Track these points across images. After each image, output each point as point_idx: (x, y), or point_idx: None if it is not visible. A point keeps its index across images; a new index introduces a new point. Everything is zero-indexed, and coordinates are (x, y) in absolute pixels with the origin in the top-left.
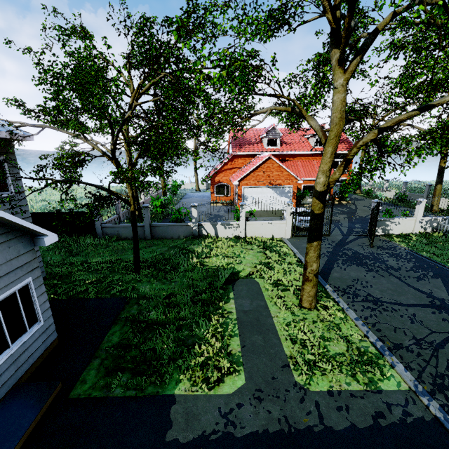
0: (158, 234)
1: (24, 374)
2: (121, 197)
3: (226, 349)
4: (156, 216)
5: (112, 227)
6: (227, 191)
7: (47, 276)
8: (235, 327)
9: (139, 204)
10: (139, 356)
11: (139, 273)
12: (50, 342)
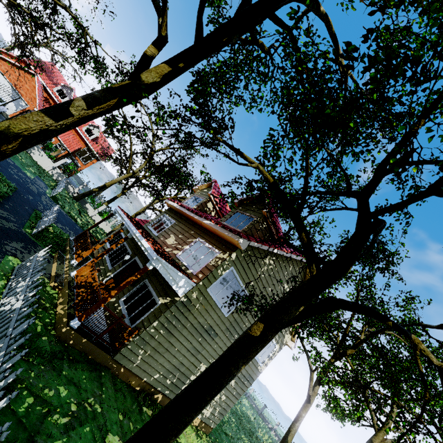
0: None
1: None
2: None
3: None
4: None
5: None
6: None
7: None
8: None
9: None
10: None
11: None
12: None
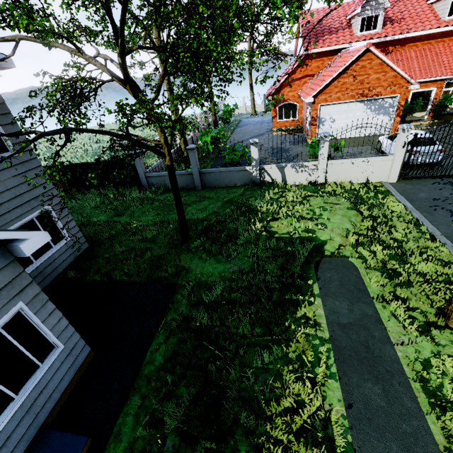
0: (210, 183)
1: (50, 413)
2: (148, 146)
3: (320, 410)
4: (207, 155)
5: (157, 176)
6: (294, 113)
7: (91, 246)
8: (329, 357)
9: (187, 142)
10: (189, 400)
11: (188, 244)
12: (82, 360)
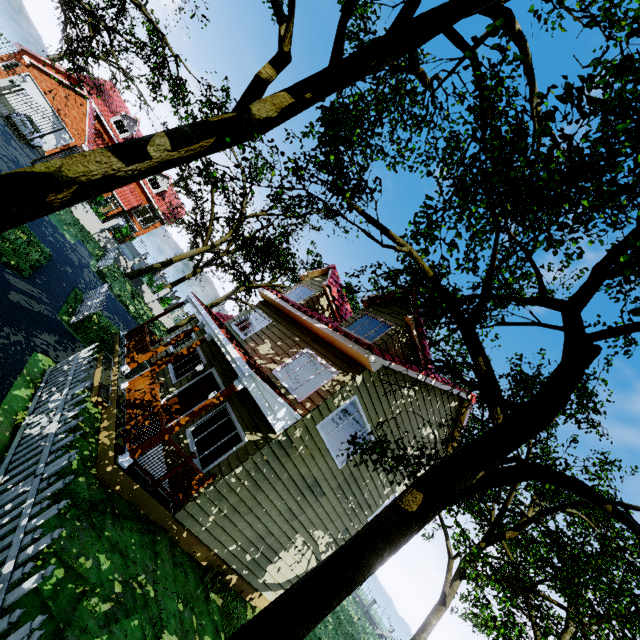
0: None
1: None
2: None
3: None
4: None
5: None
6: None
7: None
8: None
9: None
10: None
11: None
12: None
